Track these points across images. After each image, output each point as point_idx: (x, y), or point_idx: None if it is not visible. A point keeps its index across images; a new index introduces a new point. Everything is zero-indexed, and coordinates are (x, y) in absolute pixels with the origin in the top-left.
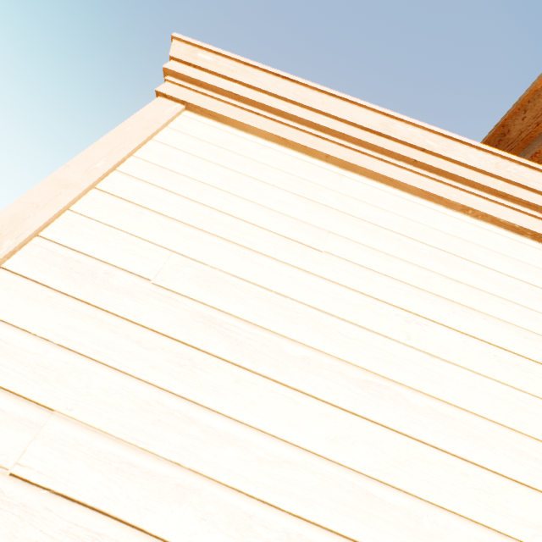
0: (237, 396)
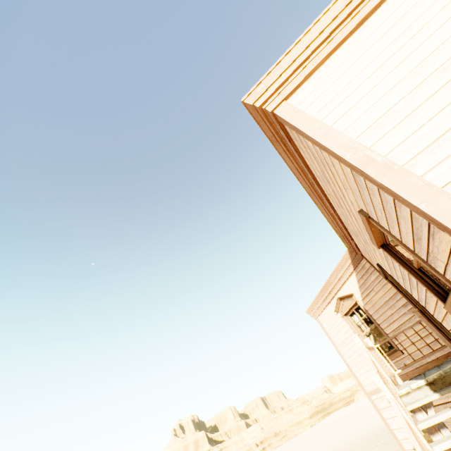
0: None
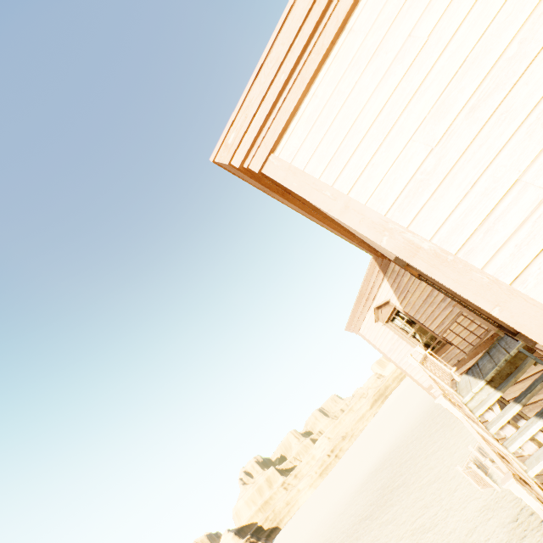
0: (538, 82)
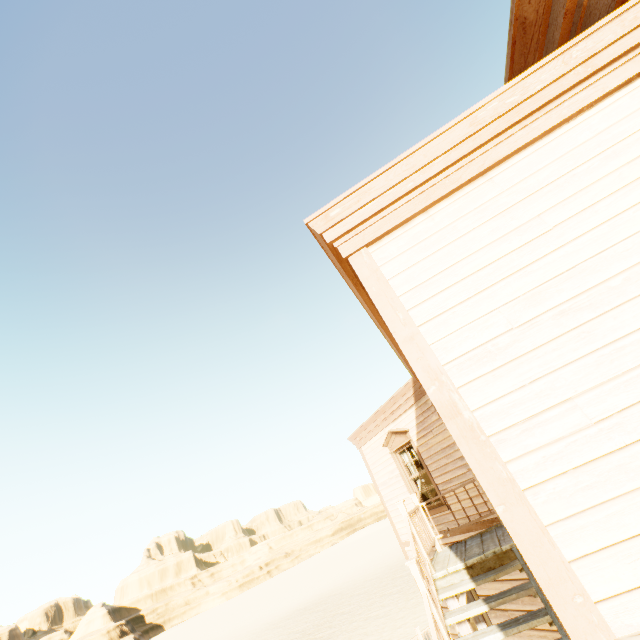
0: (624, 322)
